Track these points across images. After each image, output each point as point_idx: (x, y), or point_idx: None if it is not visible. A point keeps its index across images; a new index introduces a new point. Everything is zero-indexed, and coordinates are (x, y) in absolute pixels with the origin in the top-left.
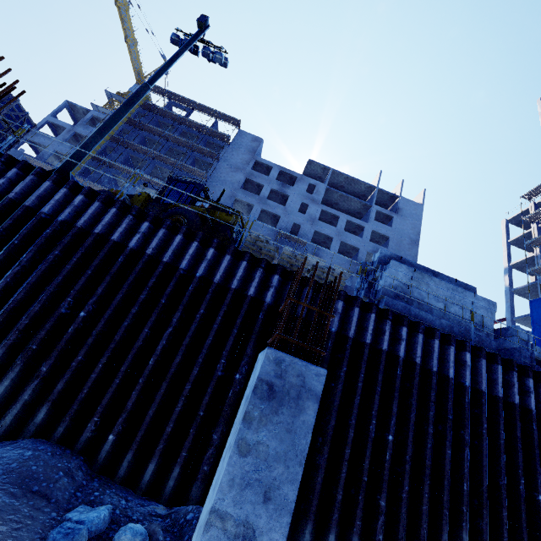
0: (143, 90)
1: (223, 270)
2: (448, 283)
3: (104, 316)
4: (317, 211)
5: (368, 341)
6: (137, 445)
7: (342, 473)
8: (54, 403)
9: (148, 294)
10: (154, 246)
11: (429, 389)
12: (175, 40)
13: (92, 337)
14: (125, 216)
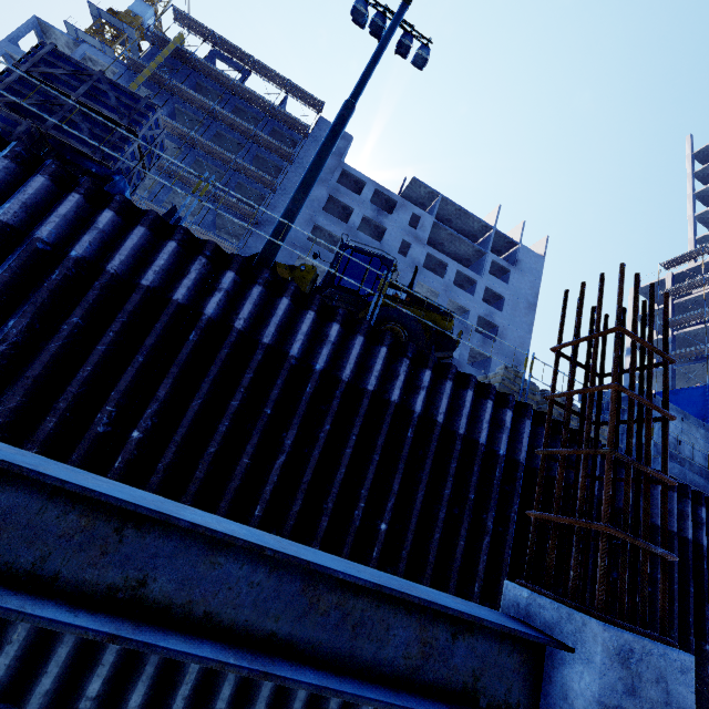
0: (349, 113)
1: (526, 443)
2: None
3: (410, 527)
4: (421, 255)
5: (676, 530)
6: None
7: None
8: None
9: (451, 486)
10: (444, 410)
11: None
12: (356, 9)
13: (403, 562)
14: (396, 359)
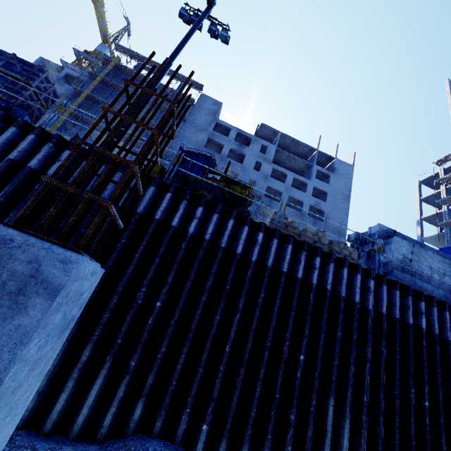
0: (167, 66)
1: (274, 254)
2: (439, 256)
3: (178, 305)
4: (269, 169)
5: (398, 317)
6: (228, 433)
7: (396, 440)
8: (147, 397)
9: (213, 280)
10: (211, 231)
11: (448, 357)
12: (182, 14)
13: (171, 327)
14: (179, 201)
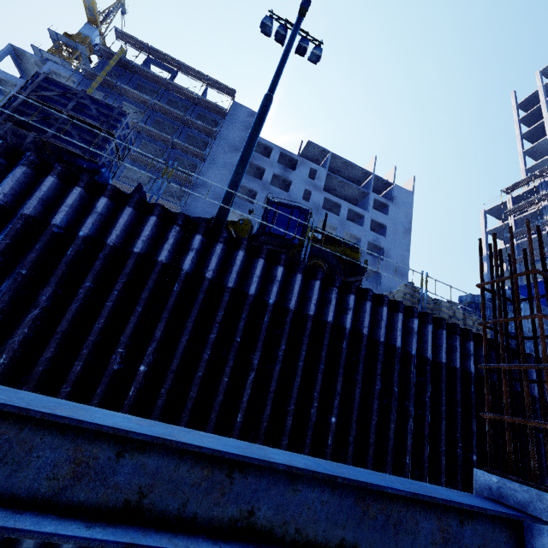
0: (269, 103)
1: (431, 343)
2: None
3: (353, 418)
4: (320, 199)
5: None
6: None
7: None
8: None
9: (379, 383)
10: (367, 324)
11: None
12: (264, 23)
13: (351, 445)
14: (327, 289)
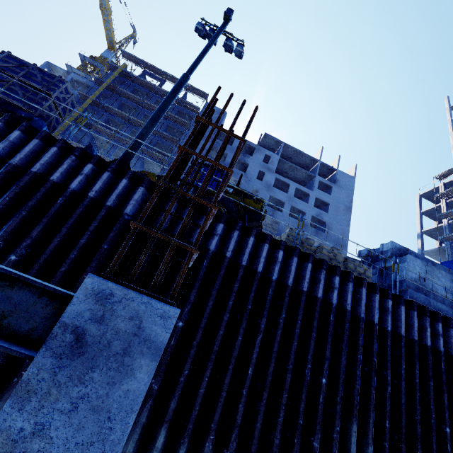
0: (185, 80)
1: (294, 273)
2: (451, 275)
3: (201, 325)
4: (272, 179)
5: (417, 338)
6: None
7: None
8: (170, 423)
9: (234, 299)
10: (232, 249)
11: None
12: (198, 28)
13: (194, 349)
14: (200, 217)
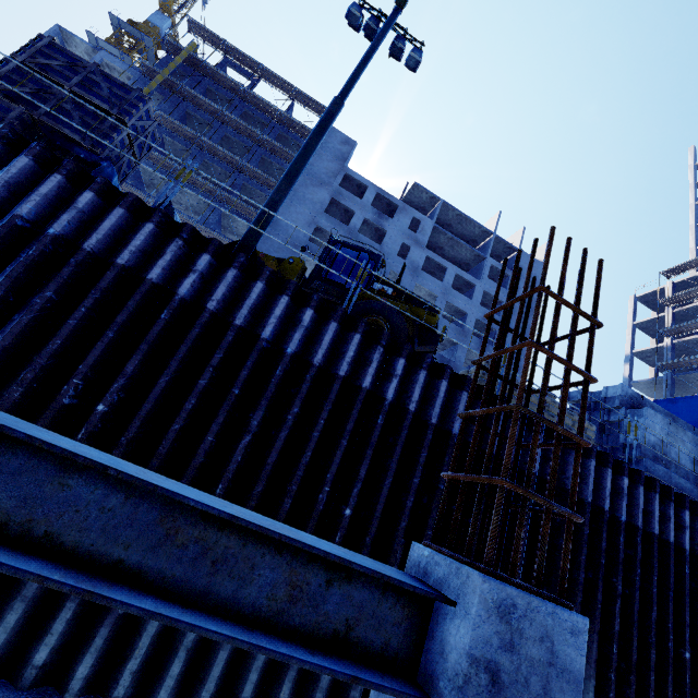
0: (337, 109)
1: None
2: None
3: (375, 514)
4: (421, 258)
5: (657, 532)
6: None
7: None
8: None
9: (420, 475)
10: (417, 398)
11: None
12: (351, 13)
13: (367, 548)
14: (370, 346)
